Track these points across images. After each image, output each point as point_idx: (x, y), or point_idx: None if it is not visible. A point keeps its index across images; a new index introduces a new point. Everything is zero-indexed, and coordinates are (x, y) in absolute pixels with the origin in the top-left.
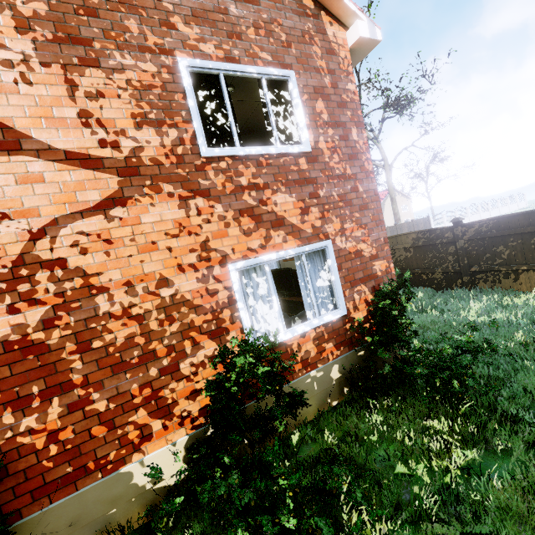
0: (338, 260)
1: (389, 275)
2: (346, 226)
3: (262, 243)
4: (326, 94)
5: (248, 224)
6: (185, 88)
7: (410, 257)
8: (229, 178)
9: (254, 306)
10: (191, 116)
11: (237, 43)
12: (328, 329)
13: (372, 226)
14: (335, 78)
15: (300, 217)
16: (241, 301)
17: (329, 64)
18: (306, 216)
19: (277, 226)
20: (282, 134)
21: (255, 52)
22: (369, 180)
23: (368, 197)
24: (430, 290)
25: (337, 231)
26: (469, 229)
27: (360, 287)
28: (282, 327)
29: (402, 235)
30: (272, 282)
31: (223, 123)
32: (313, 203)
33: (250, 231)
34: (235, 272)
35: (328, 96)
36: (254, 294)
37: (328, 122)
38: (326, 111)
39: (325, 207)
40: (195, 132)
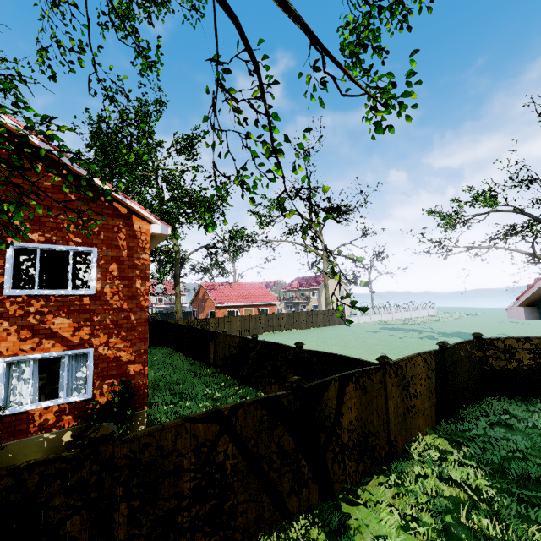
0: (97, 361)
1: (142, 375)
2: (111, 340)
3: (33, 347)
4: (121, 260)
5: (26, 334)
6: (7, 257)
7: (236, 353)
8: (21, 307)
9: (15, 385)
10: (5, 272)
11: (58, 233)
12: (71, 406)
13: (136, 342)
14: (132, 251)
15: (72, 333)
16: (1, 381)
17: (130, 243)
18: (77, 332)
19: (51, 337)
20: (81, 280)
21: (70, 237)
22: (143, 312)
23: (138, 323)
24: (241, 383)
25: (102, 343)
26: (258, 344)
27: (111, 381)
28: (30, 401)
29: (234, 336)
30: (32, 372)
31: (34, 273)
32: (86, 324)
33: (26, 339)
34: (3, 363)
35: (123, 261)
36: (18, 377)
37: (117, 276)
38: (118, 270)
39: (96, 327)
40: (5, 281)
